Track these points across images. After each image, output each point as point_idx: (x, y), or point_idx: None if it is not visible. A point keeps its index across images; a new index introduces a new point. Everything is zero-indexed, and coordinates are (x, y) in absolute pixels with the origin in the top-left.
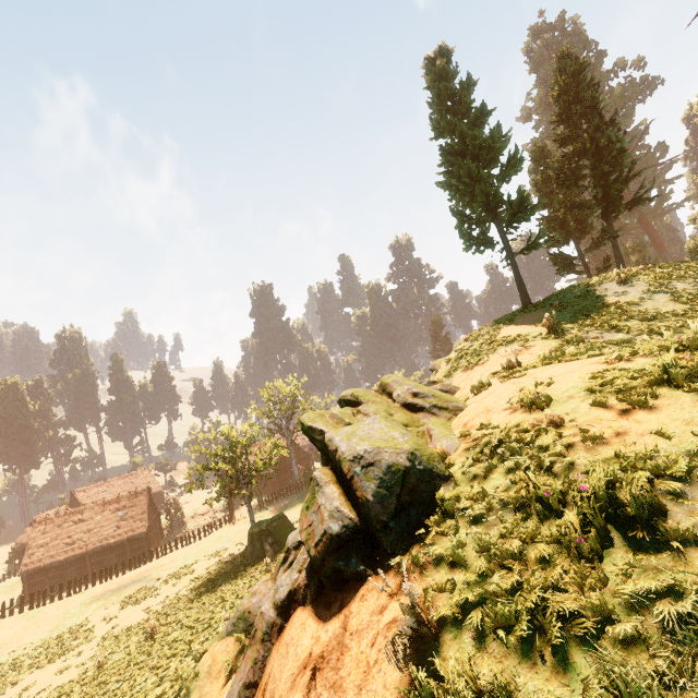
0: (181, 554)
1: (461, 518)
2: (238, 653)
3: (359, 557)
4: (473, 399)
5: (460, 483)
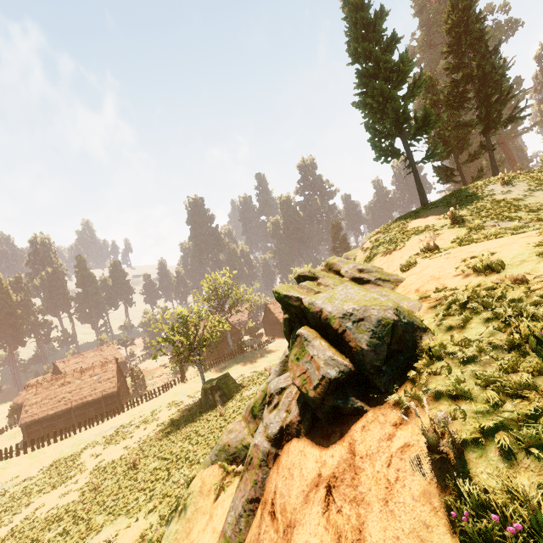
0: (146, 406)
1: (450, 360)
2: (223, 476)
3: (355, 396)
4: (407, 274)
5: (437, 333)
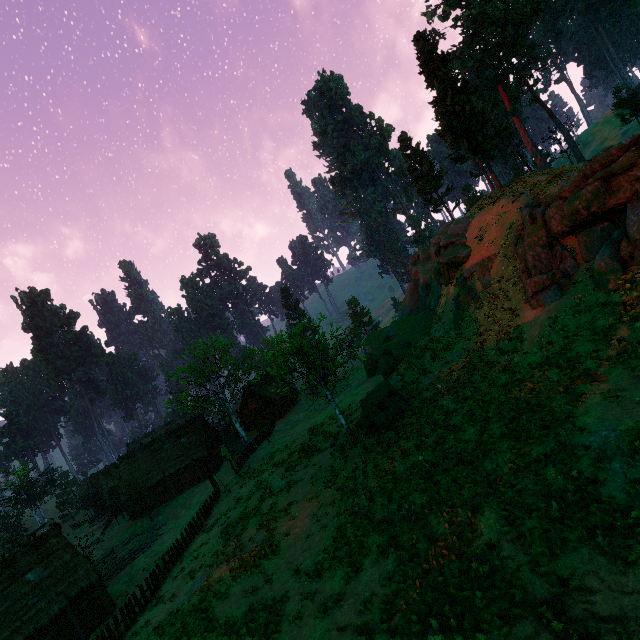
0: (216, 533)
1: None
2: None
3: None
4: None
5: None
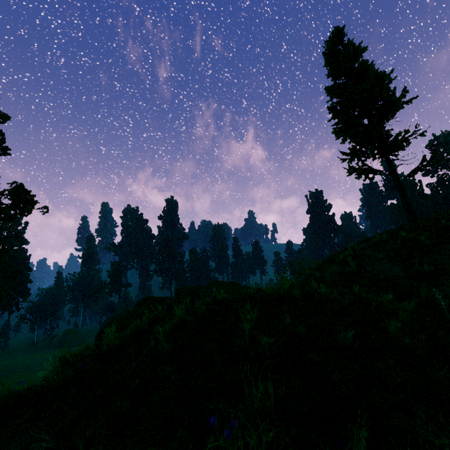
0: None
1: None
2: None
3: None
4: None
5: None
